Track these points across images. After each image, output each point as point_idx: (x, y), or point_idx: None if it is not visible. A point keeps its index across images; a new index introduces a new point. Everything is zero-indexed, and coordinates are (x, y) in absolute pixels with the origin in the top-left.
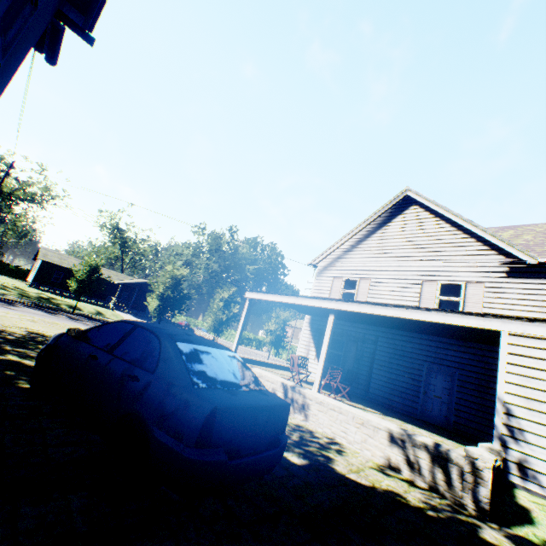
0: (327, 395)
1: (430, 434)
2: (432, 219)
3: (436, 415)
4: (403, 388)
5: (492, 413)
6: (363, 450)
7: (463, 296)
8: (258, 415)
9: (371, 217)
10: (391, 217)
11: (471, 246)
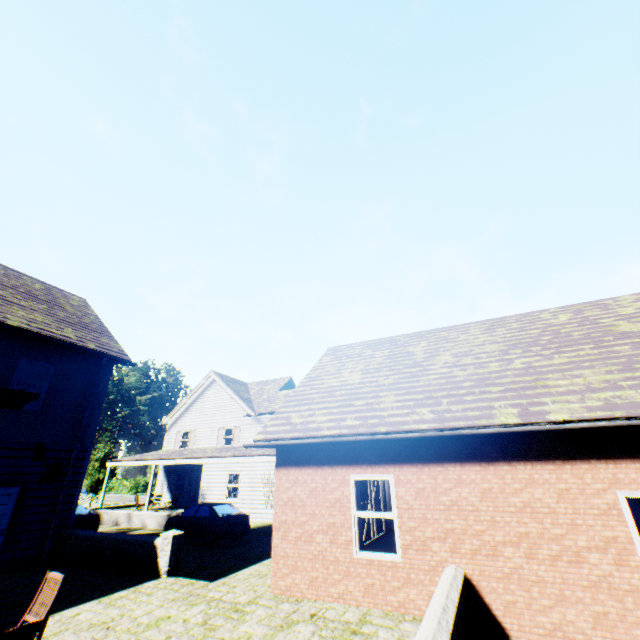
0: (155, 511)
1: None
2: (223, 390)
3: None
4: None
5: None
6: (151, 527)
7: (234, 434)
8: (87, 518)
9: (195, 389)
10: (206, 387)
11: (237, 406)
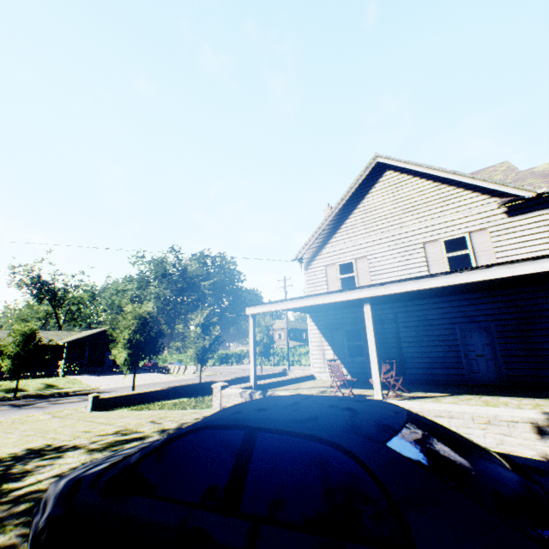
0: (388, 396)
1: (516, 400)
2: (411, 180)
3: (485, 375)
4: (442, 358)
5: (542, 354)
6: None
7: (471, 247)
8: None
9: (347, 193)
10: (367, 188)
11: (461, 197)
